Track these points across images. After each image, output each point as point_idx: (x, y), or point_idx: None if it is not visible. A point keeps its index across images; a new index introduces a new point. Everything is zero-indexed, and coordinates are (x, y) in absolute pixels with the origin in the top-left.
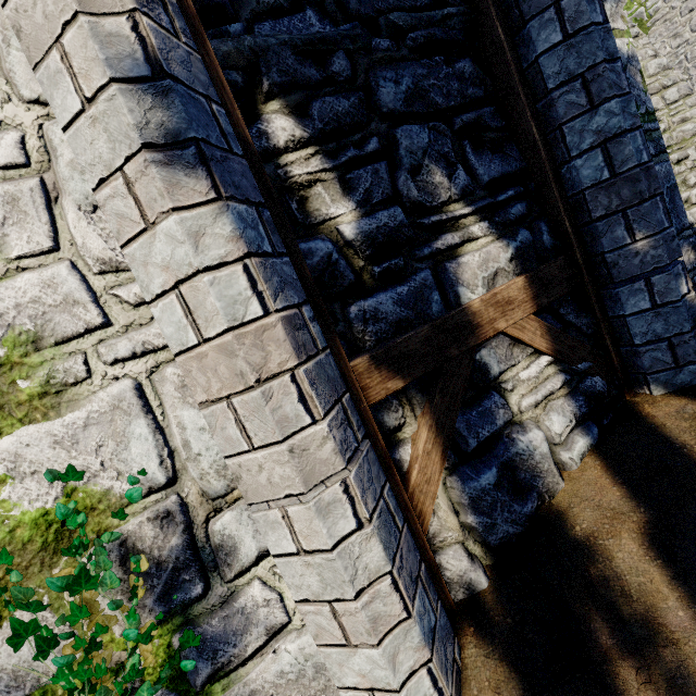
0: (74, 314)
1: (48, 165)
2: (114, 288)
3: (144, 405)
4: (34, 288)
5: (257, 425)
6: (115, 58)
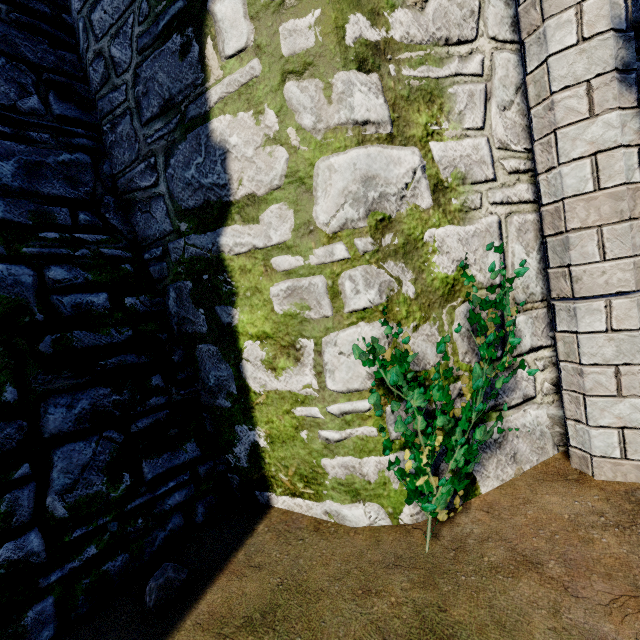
0: (482, 169)
1: (490, 78)
2: (502, 160)
3: (499, 234)
4: (469, 148)
5: (616, 245)
6: (613, 17)
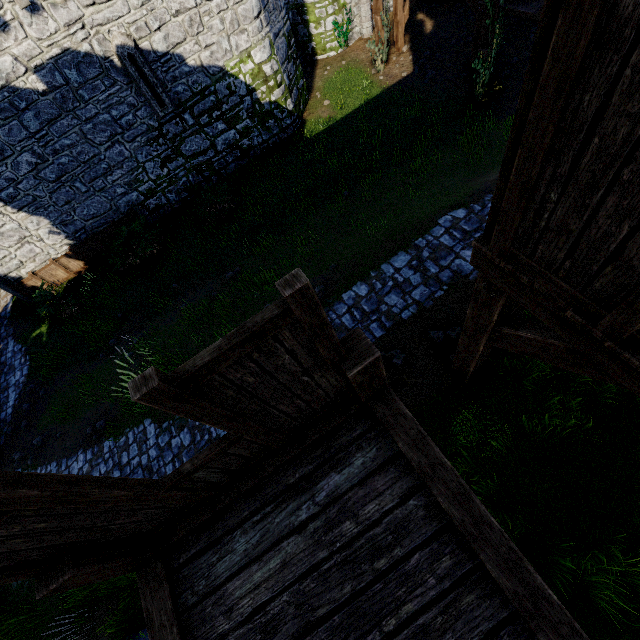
0: None
1: None
2: None
3: None
4: None
5: None
6: None
